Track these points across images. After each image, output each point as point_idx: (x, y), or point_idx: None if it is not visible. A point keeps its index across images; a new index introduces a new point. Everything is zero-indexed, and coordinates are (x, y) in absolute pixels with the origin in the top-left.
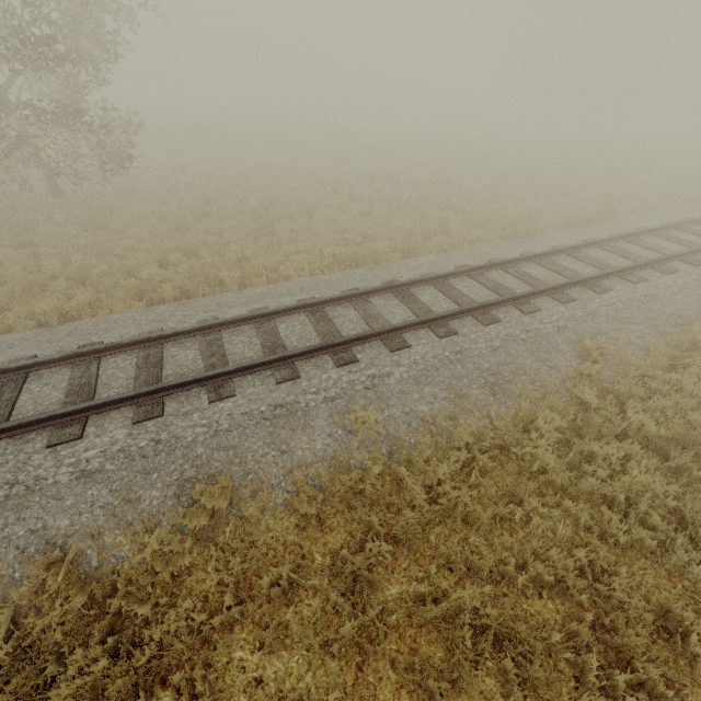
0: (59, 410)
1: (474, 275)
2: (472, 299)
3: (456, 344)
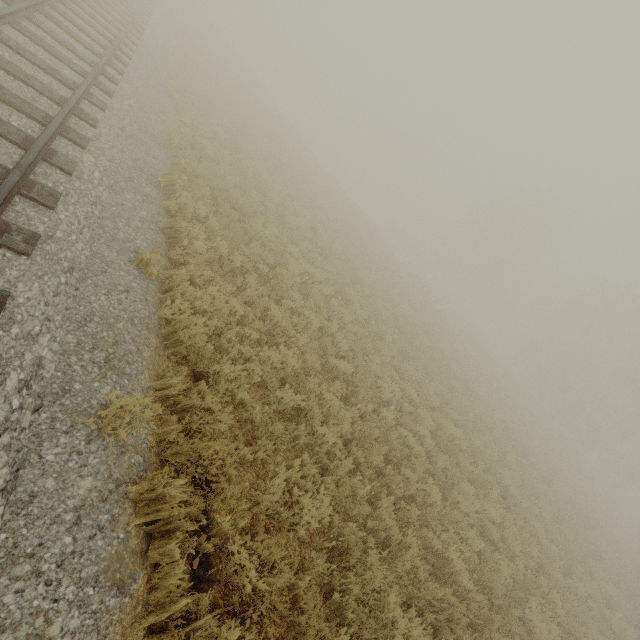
0: (42, 140)
1: (66, 3)
2: (97, 37)
3: (132, 82)
